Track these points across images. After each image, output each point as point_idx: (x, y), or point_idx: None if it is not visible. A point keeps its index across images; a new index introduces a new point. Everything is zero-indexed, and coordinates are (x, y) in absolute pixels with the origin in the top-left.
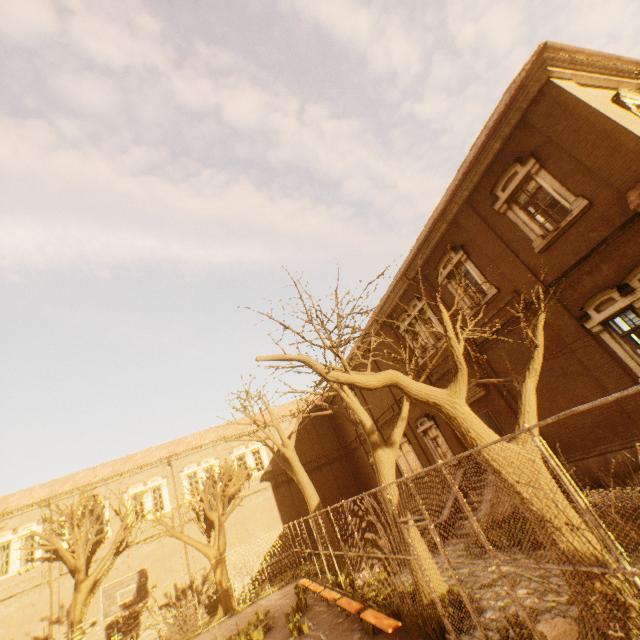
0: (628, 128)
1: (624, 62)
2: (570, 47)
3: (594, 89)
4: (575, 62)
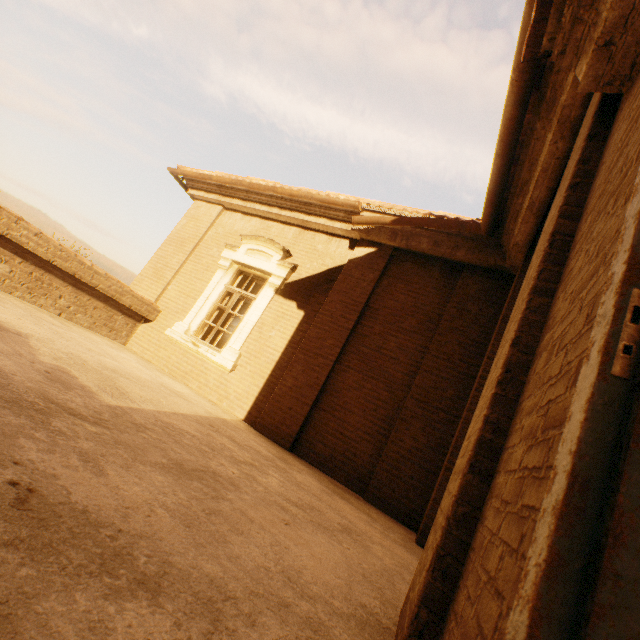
0: (133, 282)
1: (290, 195)
2: (194, 173)
3: (261, 220)
4: (223, 186)
